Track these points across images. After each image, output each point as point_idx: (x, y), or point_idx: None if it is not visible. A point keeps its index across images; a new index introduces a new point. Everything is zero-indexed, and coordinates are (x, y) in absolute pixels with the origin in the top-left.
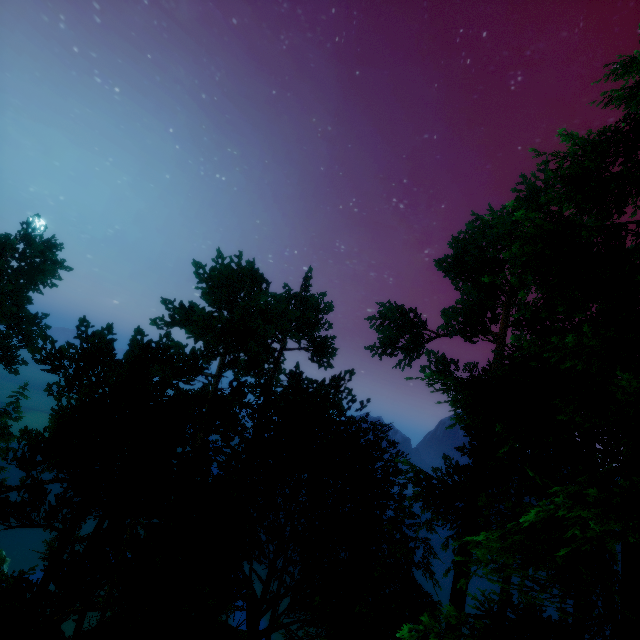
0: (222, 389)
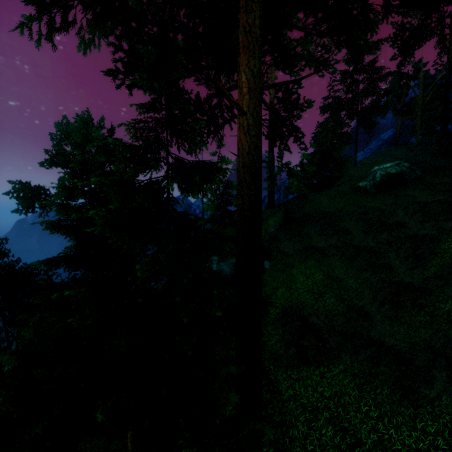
0: None
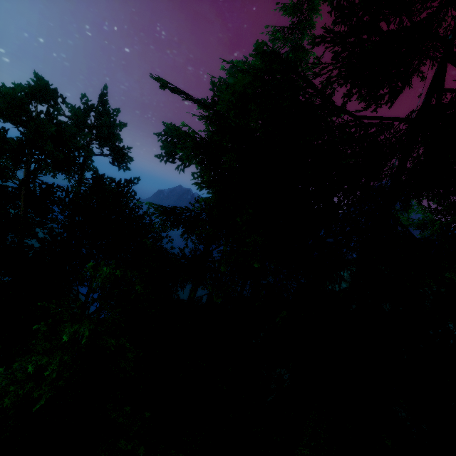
0: (33, 191)
